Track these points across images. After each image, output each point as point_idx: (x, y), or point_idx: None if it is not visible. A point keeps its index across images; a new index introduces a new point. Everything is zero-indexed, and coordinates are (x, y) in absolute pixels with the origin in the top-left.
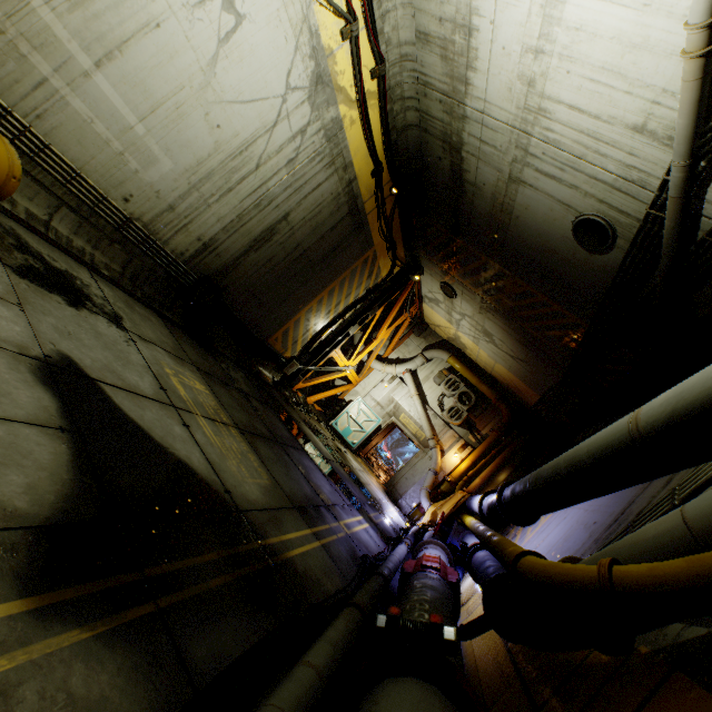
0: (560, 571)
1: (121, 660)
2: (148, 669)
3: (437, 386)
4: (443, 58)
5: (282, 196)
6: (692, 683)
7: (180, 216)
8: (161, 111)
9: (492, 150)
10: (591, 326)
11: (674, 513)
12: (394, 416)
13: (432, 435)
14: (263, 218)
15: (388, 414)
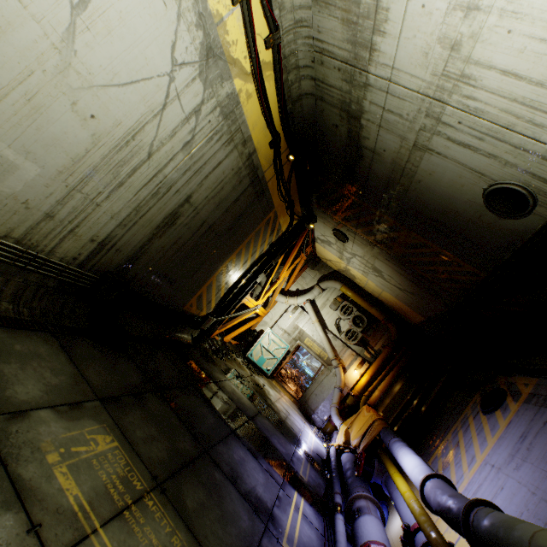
0: None
1: None
2: None
3: (333, 311)
4: (344, 21)
5: (181, 180)
6: None
7: (63, 222)
8: (5, 106)
9: (396, 118)
10: (489, 277)
11: None
12: (299, 340)
13: (334, 356)
14: (163, 205)
15: (294, 339)
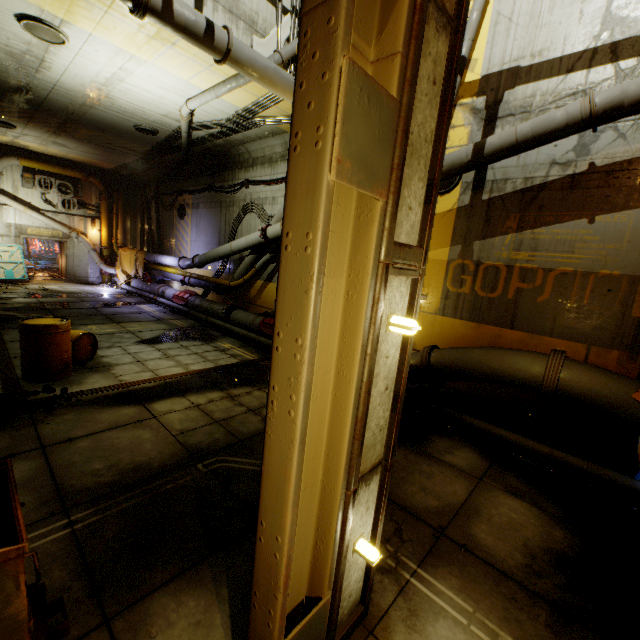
0: (238, 283)
1: (222, 338)
2: (222, 337)
3: (32, 190)
4: (9, 55)
5: None
6: (254, 280)
7: None
8: None
9: (66, 94)
10: (152, 152)
11: (245, 263)
12: (23, 235)
13: (70, 230)
14: None
15: (17, 237)
